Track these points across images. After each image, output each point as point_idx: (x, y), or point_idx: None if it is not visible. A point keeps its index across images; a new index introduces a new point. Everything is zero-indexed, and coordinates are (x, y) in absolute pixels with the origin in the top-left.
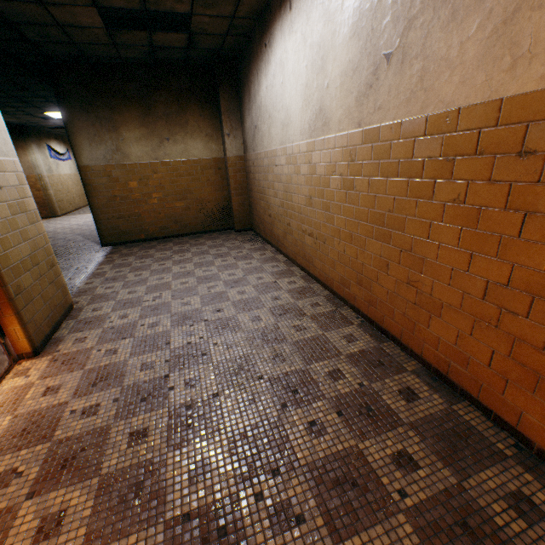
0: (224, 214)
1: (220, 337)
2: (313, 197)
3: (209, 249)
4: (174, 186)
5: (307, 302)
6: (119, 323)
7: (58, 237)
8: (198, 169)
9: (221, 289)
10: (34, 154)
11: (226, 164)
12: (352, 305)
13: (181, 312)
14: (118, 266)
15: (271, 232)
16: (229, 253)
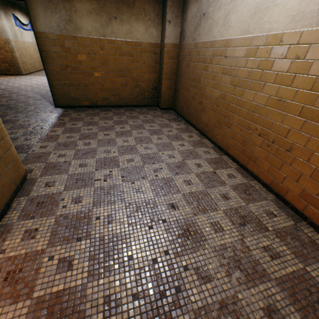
0: (152, 93)
1: (188, 255)
2: (287, 100)
3: (144, 124)
4: (117, 64)
5: (260, 208)
6: (72, 209)
7: (21, 93)
8: (138, 51)
9: (167, 175)
10: (2, 20)
11: (162, 50)
12: (318, 225)
13: (135, 202)
14: (69, 131)
15: (197, 117)
16: (161, 130)
